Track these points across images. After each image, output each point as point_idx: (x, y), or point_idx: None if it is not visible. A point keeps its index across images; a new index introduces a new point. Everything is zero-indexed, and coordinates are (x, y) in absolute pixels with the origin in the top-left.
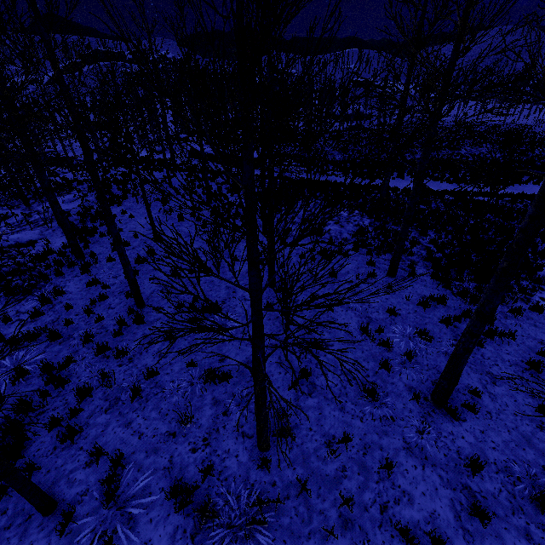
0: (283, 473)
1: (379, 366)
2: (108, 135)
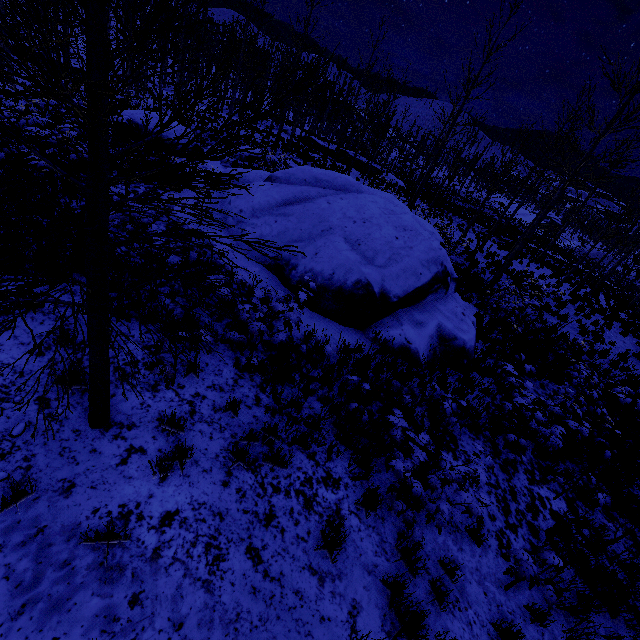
0: None
1: (569, 286)
2: None
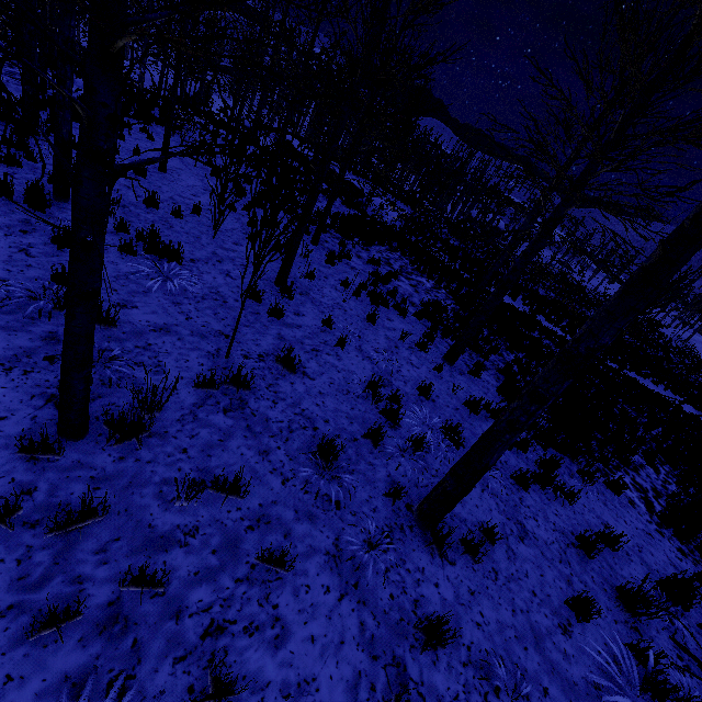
0: (67, 483)
1: (365, 435)
2: (198, 85)
